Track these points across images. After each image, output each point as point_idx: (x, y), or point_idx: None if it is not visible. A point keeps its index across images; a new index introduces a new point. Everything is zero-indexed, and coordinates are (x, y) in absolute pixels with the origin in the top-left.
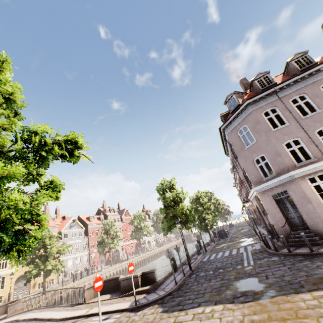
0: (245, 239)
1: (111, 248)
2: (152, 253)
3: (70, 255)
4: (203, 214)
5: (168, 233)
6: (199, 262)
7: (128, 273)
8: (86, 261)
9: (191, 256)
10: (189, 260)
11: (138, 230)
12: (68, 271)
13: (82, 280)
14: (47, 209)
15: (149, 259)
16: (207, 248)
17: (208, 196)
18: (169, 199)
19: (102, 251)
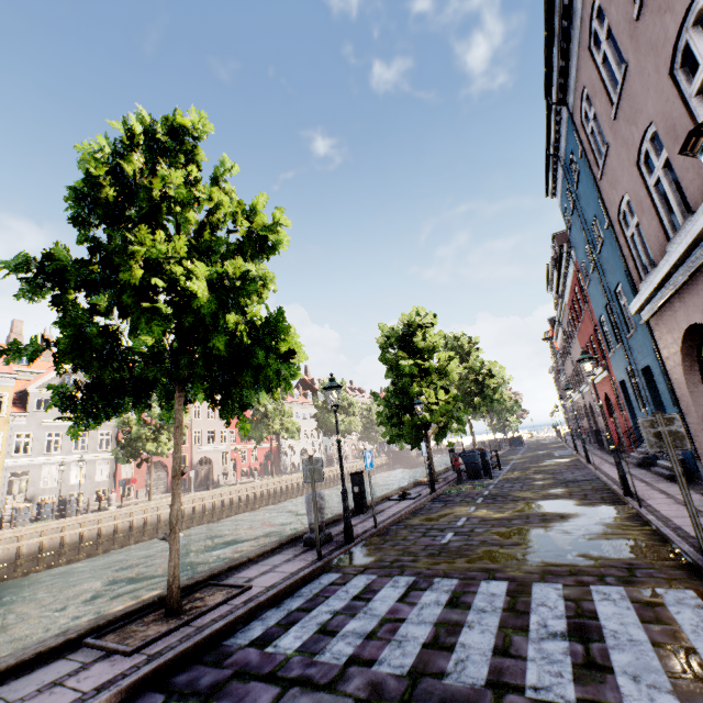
0: (563, 505)
1: (149, 452)
2: (291, 481)
3: (51, 454)
4: (414, 386)
5: (99, 420)
6: (182, 656)
7: (202, 523)
8: (108, 475)
9: (264, 551)
10: (167, 603)
11: (265, 419)
12: (41, 494)
13: (10, 534)
14: (15, 331)
15: (279, 495)
16: (385, 514)
17: (461, 349)
18: (88, 191)
19: (126, 458)
